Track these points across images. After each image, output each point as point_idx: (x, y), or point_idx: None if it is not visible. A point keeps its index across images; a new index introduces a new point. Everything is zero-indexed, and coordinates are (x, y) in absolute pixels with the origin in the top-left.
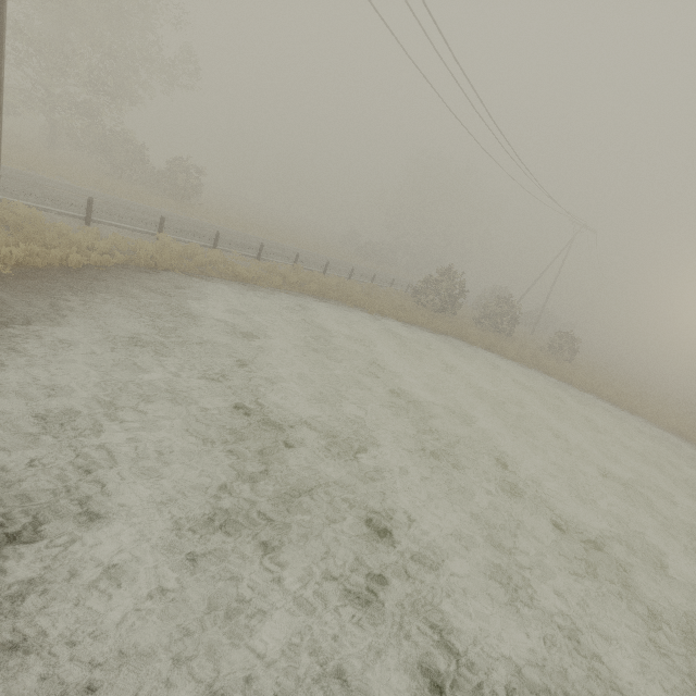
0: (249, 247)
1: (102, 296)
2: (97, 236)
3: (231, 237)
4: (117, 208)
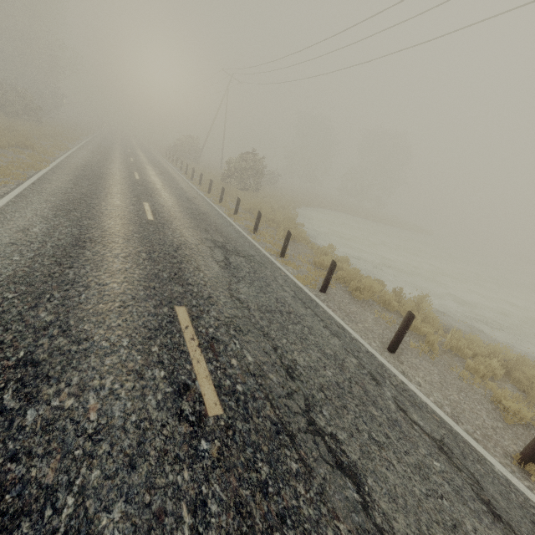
0: (200, 215)
1: (532, 356)
2: (454, 341)
3: (166, 211)
4: (210, 294)
